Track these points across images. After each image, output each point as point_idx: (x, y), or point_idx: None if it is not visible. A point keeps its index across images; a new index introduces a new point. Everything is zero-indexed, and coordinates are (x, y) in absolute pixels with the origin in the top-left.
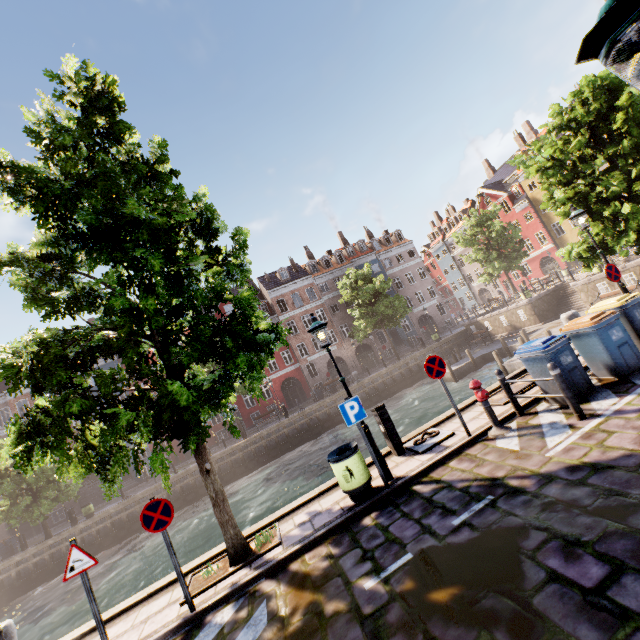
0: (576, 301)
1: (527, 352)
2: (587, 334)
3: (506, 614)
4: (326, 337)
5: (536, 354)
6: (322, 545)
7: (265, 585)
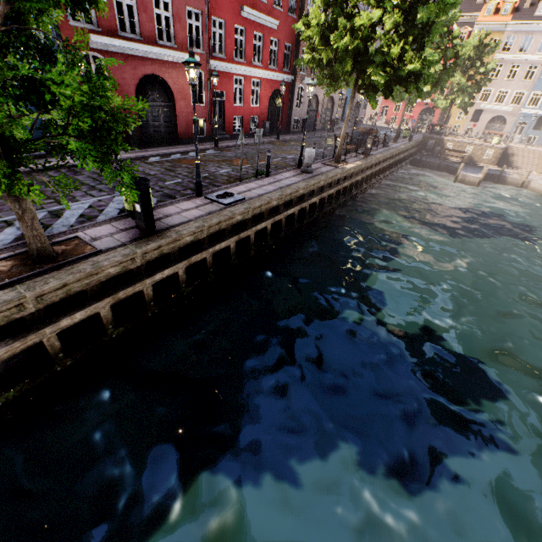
0: (515, 162)
1: None
2: None
3: None
4: None
5: None
6: None
7: None
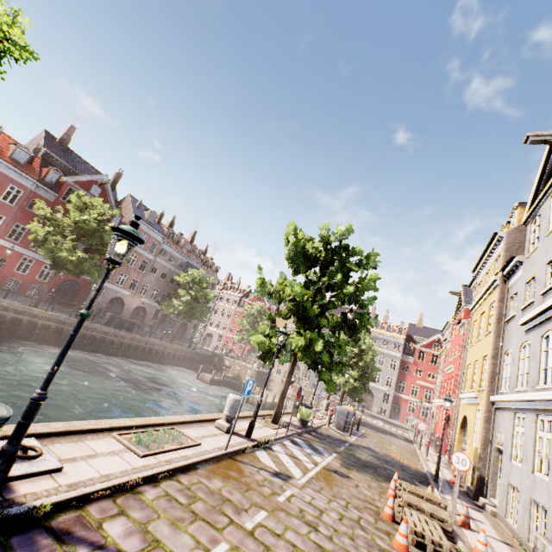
0: (271, 385)
1: (342, 409)
2: (350, 414)
3: (377, 461)
4: None
5: (345, 411)
6: (306, 434)
7: (302, 437)
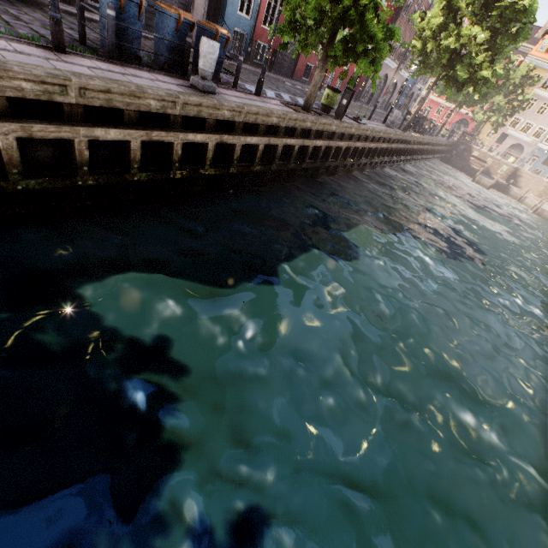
0: (520, 182)
1: None
2: None
3: None
4: None
5: None
6: None
7: None
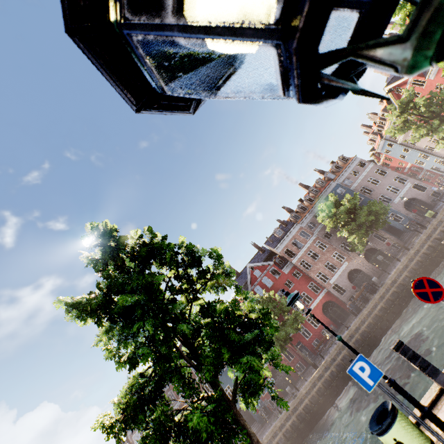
0: None
1: None
2: None
3: None
4: (303, 305)
5: None
6: None
7: None
